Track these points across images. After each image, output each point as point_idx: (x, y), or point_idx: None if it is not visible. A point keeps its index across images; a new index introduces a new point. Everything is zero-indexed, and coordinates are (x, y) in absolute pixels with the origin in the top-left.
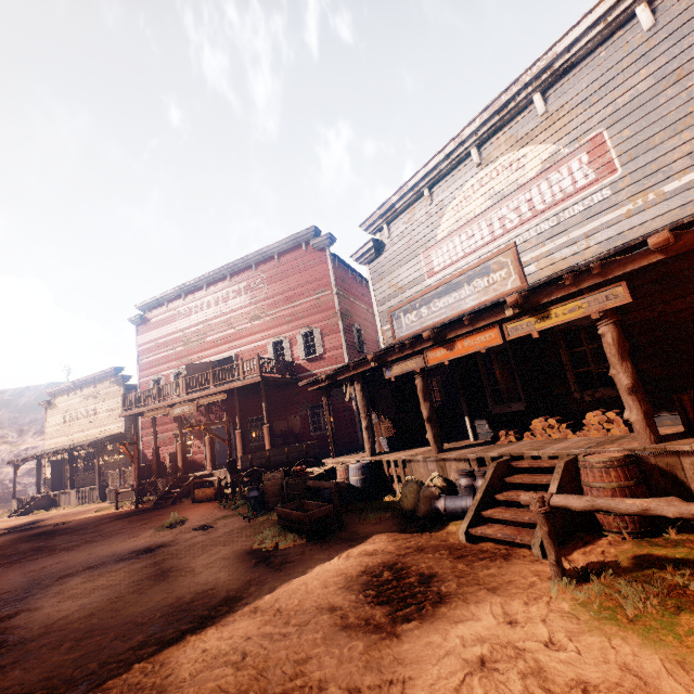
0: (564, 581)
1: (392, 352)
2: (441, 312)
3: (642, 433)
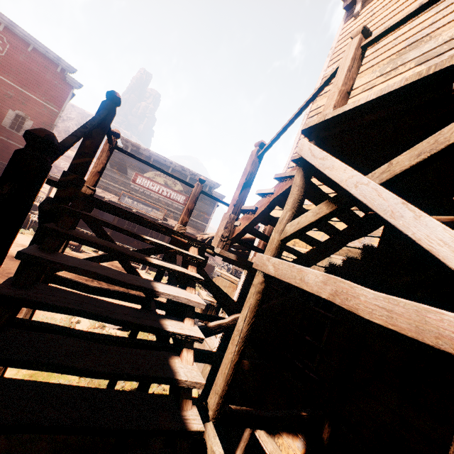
0: (147, 273)
1: (115, 204)
2: (140, 208)
3: (159, 255)
